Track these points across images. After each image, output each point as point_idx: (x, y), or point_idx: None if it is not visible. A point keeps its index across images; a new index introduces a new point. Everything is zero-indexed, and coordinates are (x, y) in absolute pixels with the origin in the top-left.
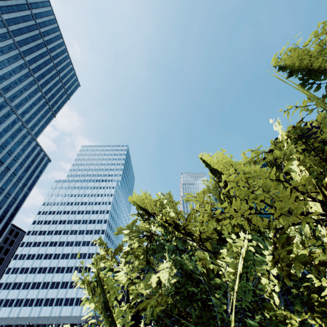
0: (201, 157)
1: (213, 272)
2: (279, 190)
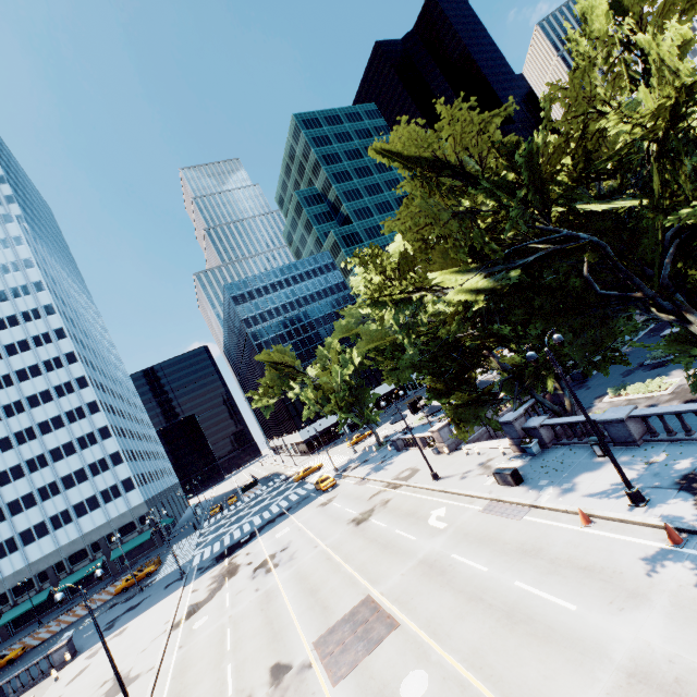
0: None
1: None
2: None
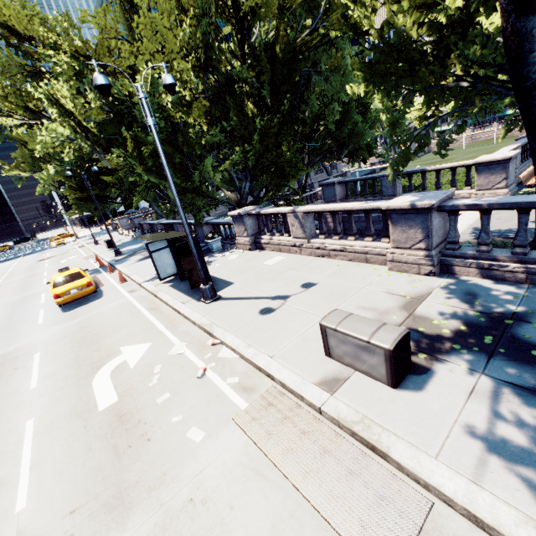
0: None
1: (132, 103)
2: (167, 39)
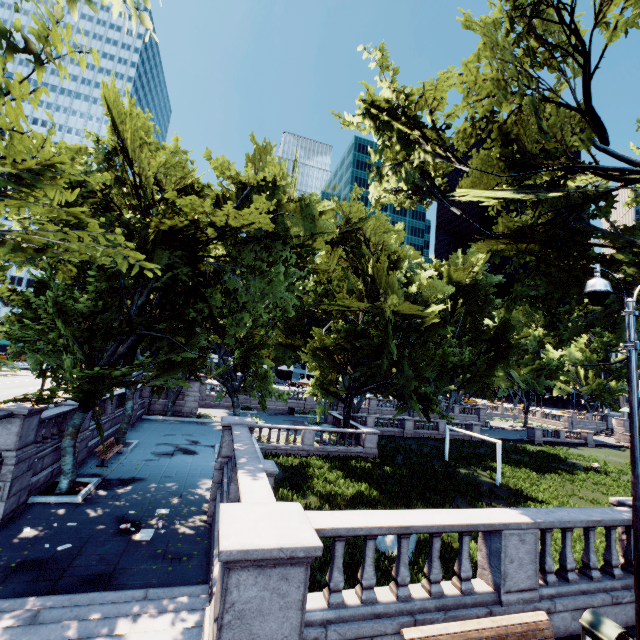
0: None
1: None
2: None
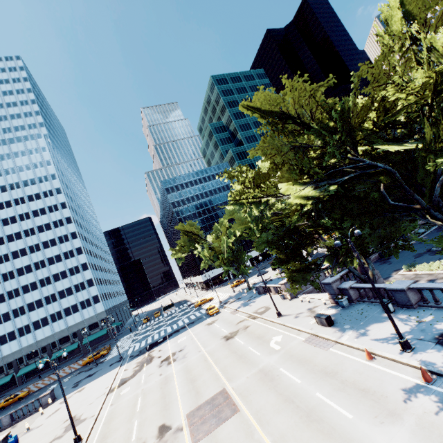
0: None
1: None
2: None
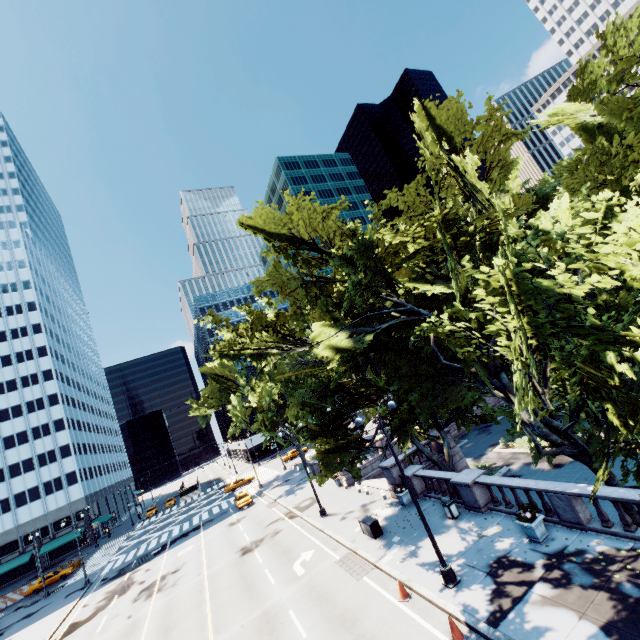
0: (421, 102)
1: None
2: None
